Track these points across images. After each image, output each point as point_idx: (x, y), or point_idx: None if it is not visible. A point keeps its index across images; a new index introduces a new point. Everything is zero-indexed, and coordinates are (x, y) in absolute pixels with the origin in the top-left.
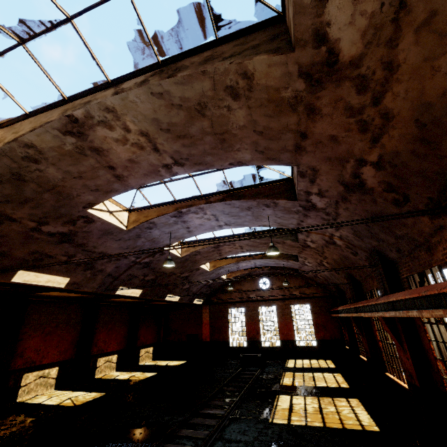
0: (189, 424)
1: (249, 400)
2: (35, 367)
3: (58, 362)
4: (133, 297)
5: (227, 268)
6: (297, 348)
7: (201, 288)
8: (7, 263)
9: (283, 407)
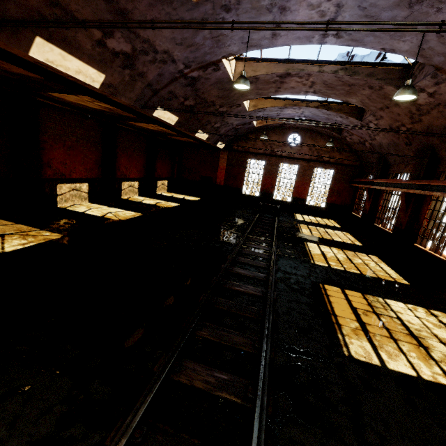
0: (241, 253)
1: (282, 242)
2: (66, 180)
3: (86, 179)
4: (164, 125)
5: (267, 112)
6: (305, 206)
7: (228, 131)
8: (14, 13)
9: (316, 253)
